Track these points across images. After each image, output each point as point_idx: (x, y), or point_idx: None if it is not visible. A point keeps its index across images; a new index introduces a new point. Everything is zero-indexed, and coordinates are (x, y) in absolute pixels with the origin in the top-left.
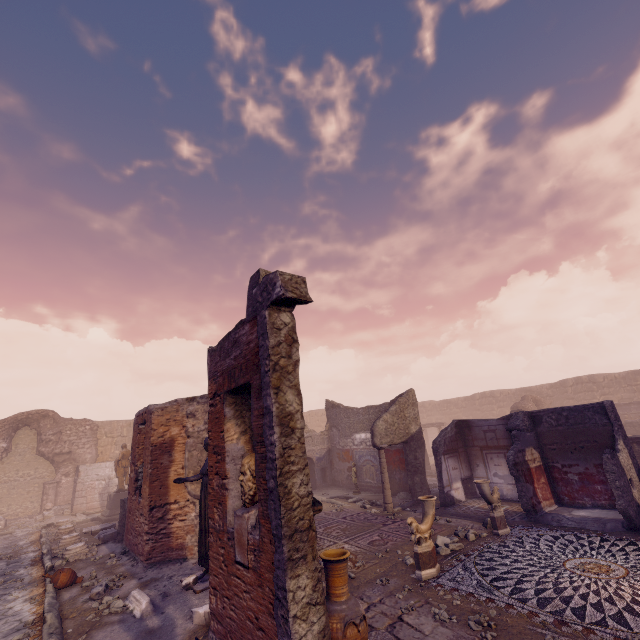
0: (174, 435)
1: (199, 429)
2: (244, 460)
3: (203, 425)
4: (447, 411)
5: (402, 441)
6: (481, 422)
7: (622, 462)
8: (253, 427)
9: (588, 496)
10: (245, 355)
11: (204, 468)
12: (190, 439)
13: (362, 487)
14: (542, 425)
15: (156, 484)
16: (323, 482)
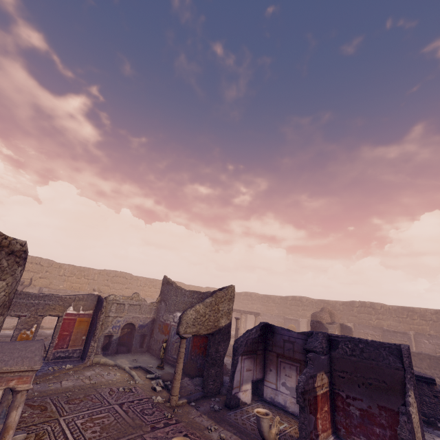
0: None
1: None
2: None
3: None
4: (266, 303)
5: (208, 333)
6: (284, 331)
7: (414, 422)
8: None
9: (365, 435)
10: None
11: None
12: None
13: (169, 361)
14: (337, 350)
15: None
16: (140, 347)
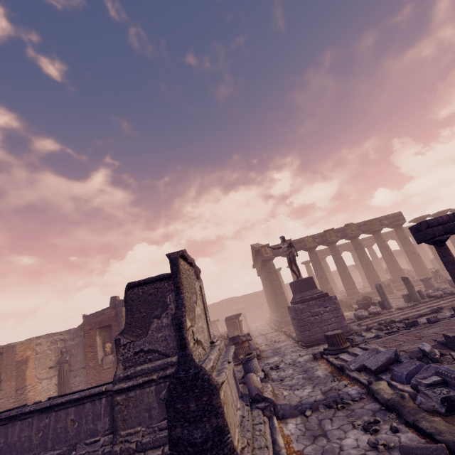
0: (29, 355)
1: (44, 349)
2: (107, 344)
3: (47, 347)
4: None
5: None
6: None
7: None
8: (113, 335)
9: None
10: (109, 317)
11: (62, 360)
12: (39, 355)
13: None
14: None
15: (19, 379)
16: None
